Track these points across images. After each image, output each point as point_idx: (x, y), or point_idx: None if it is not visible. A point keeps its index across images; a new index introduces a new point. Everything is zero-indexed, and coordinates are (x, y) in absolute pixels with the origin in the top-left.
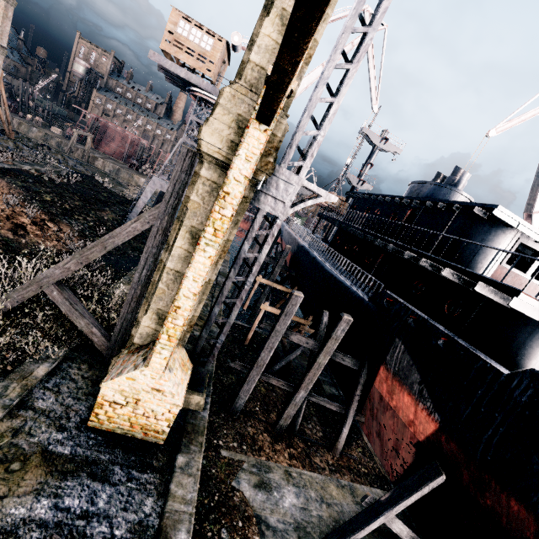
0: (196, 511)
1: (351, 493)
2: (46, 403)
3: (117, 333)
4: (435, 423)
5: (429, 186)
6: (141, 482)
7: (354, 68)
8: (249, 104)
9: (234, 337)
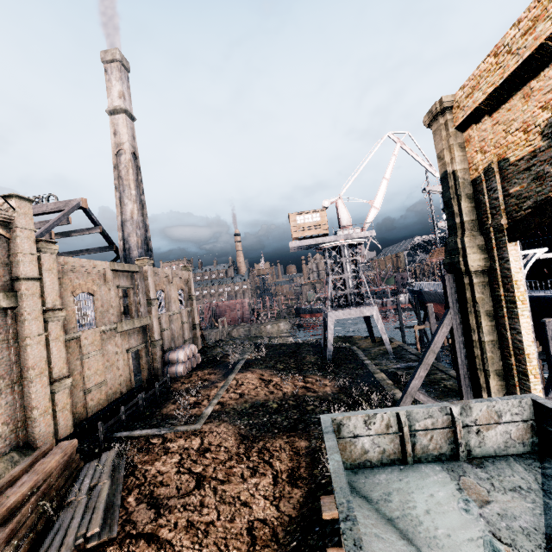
0: None
1: None
2: None
3: None
4: None
5: None
6: None
7: None
8: (479, 237)
9: None
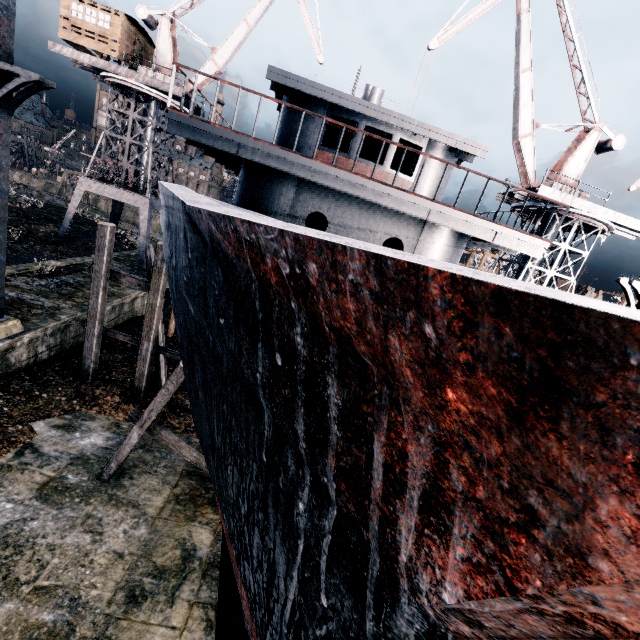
0: None
1: (198, 448)
2: None
3: None
4: None
5: None
6: None
7: None
8: None
9: None
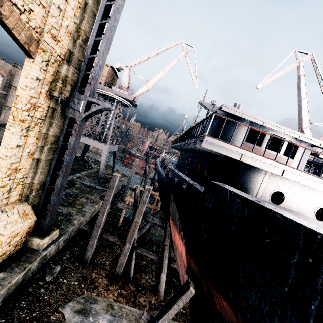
0: (10, 320)
1: None
2: None
3: None
4: (184, 246)
5: None
6: None
7: (105, 38)
8: None
9: (113, 221)
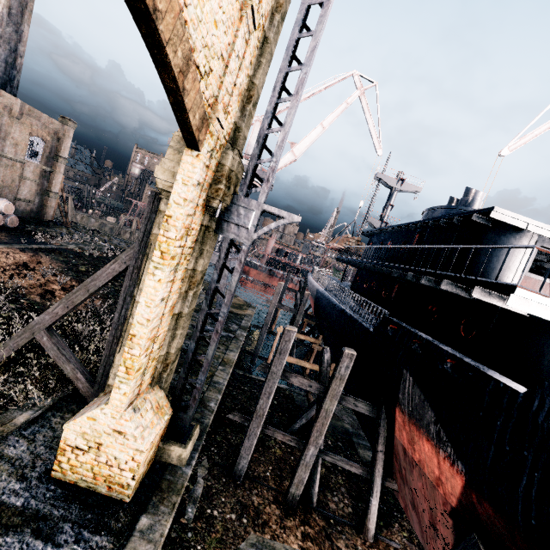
0: None
1: None
2: (16, 451)
3: (100, 377)
4: (461, 475)
5: (440, 211)
6: (90, 546)
7: (295, 99)
8: None
9: (252, 393)
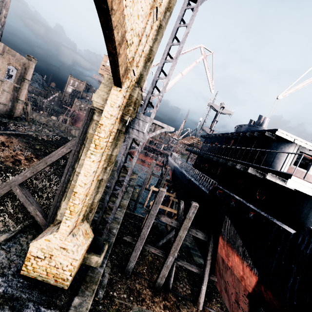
0: None
1: None
2: None
3: (51, 214)
4: (255, 276)
5: (245, 127)
6: None
7: (175, 61)
8: None
9: (135, 224)
